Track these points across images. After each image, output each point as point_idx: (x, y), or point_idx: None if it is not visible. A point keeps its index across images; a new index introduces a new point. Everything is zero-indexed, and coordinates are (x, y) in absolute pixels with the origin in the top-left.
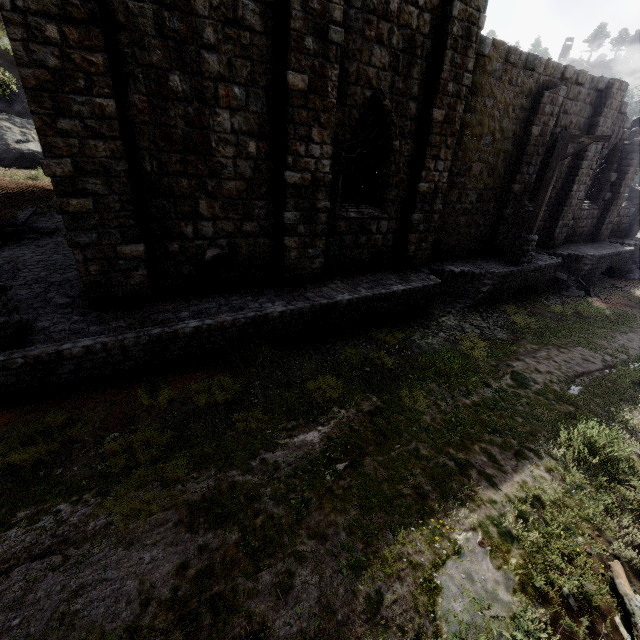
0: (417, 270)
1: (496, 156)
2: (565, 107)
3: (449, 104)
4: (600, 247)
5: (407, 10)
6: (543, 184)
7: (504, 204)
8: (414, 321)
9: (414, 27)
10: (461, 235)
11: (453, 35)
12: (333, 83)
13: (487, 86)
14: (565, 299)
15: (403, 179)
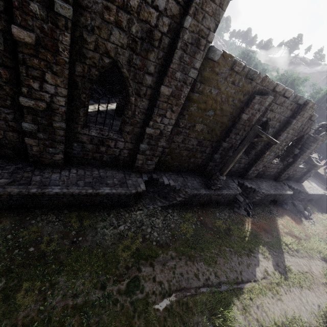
0: (141, 175)
1: (215, 123)
2: (272, 107)
3: (176, 85)
4: (274, 186)
5: (147, 9)
6: (236, 151)
7: (216, 151)
8: (116, 209)
9: (153, 24)
10: (183, 160)
11: (184, 40)
12: (64, 46)
13: (214, 80)
14: (232, 214)
15: (138, 121)
